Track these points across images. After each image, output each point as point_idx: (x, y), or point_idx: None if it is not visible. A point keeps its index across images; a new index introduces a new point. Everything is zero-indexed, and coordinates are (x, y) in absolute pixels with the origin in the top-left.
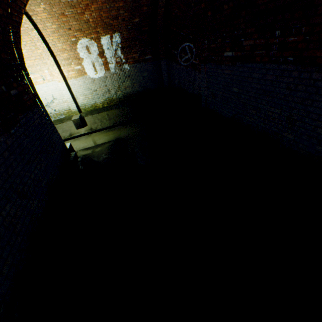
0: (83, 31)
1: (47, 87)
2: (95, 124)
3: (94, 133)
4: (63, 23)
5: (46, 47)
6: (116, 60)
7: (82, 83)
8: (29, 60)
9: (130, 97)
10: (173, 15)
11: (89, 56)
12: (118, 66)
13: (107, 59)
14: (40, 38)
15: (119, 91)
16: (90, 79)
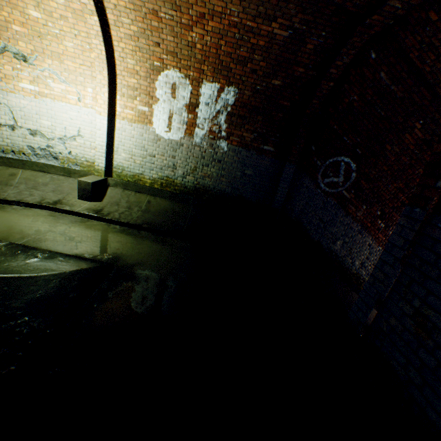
0: (178, 58)
1: (78, 113)
2: (115, 206)
3: (98, 220)
4: (150, 30)
5: (105, 51)
6: (212, 127)
7: (137, 134)
8: (73, 61)
9: (204, 193)
10: (344, 103)
11: (171, 100)
12: (211, 138)
13: (198, 119)
14: (101, 34)
15: (191, 176)
16: (153, 135)
